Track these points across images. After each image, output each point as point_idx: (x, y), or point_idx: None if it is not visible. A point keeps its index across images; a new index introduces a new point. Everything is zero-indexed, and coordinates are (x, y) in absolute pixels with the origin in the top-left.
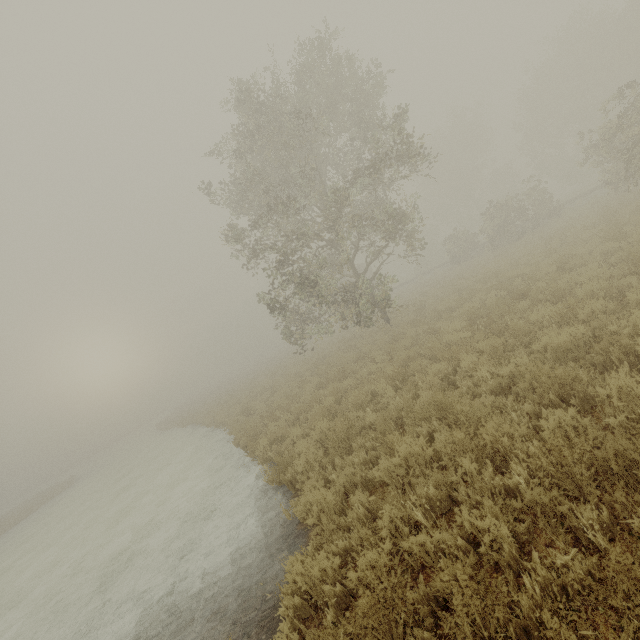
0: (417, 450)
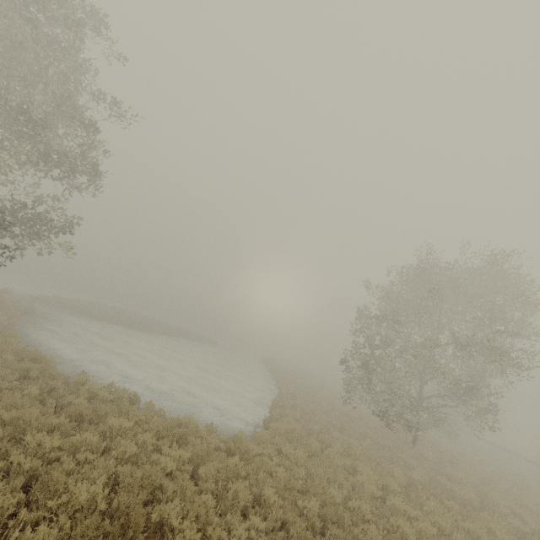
0: (299, 456)
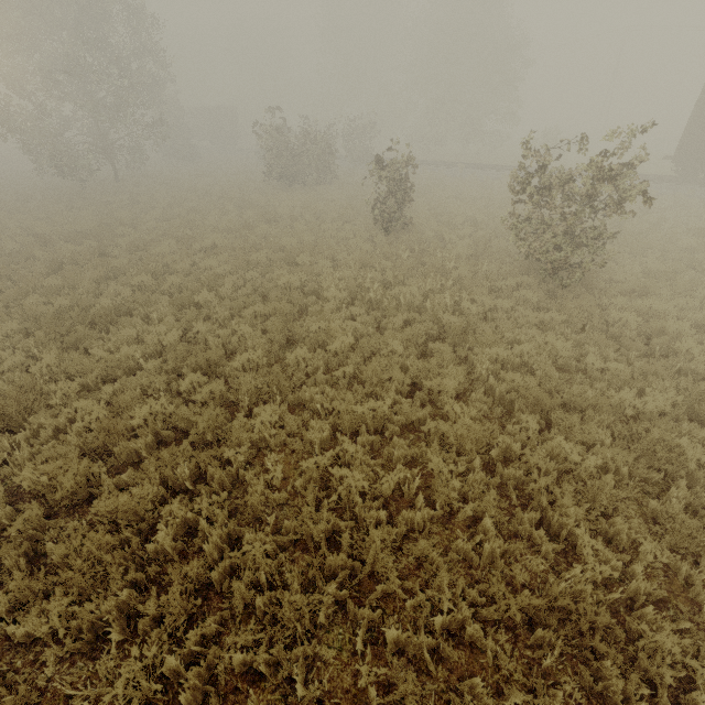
0: None
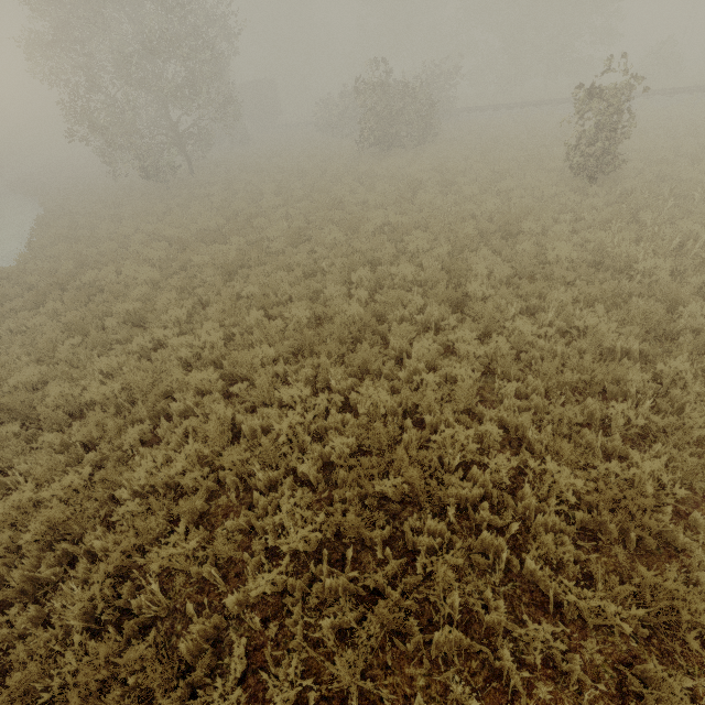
0: (61, 249)
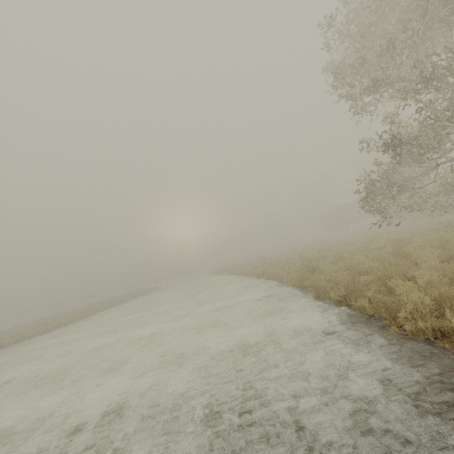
0: None
